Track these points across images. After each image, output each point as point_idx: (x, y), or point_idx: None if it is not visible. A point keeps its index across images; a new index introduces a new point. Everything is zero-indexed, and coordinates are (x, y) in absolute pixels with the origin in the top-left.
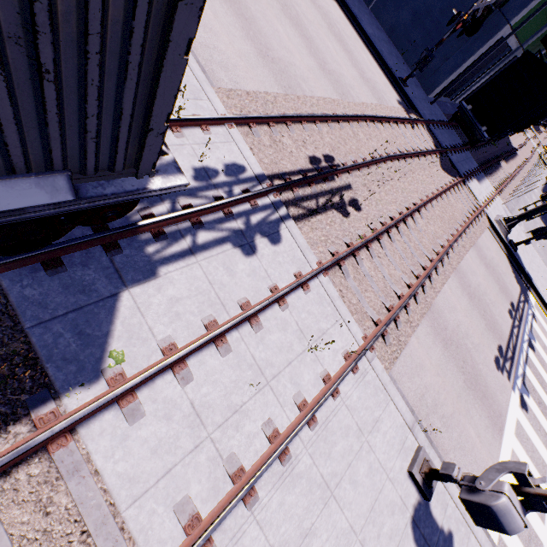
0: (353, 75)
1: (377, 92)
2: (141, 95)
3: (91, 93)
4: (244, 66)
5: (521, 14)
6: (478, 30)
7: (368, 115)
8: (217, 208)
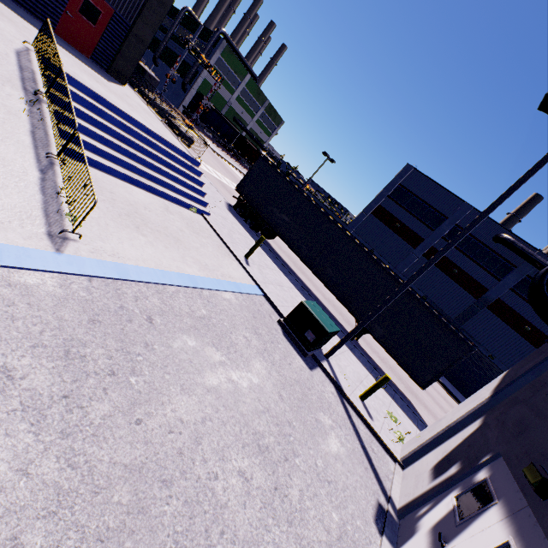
0: None
1: None
2: None
3: None
4: None
5: (196, 87)
6: (186, 90)
7: None
8: None
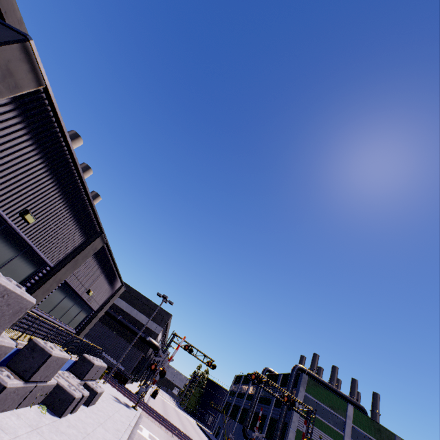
0: None
1: None
2: (134, 364)
3: (131, 362)
4: None
5: None
6: None
7: None
8: (132, 395)
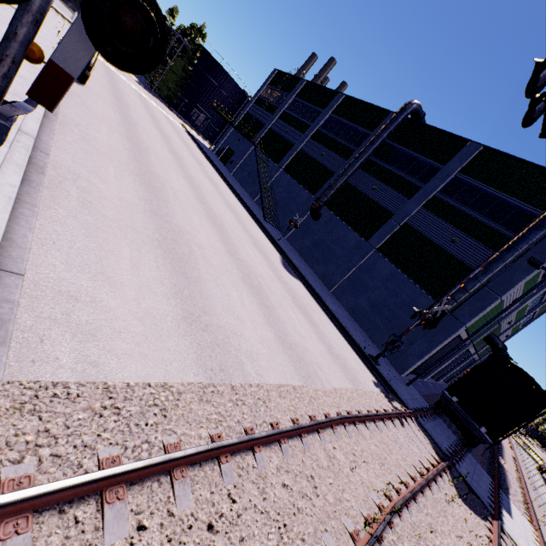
0: (320, 350)
1: (349, 371)
2: None
3: None
4: (140, 332)
5: (473, 320)
6: (436, 325)
7: (347, 415)
8: None
